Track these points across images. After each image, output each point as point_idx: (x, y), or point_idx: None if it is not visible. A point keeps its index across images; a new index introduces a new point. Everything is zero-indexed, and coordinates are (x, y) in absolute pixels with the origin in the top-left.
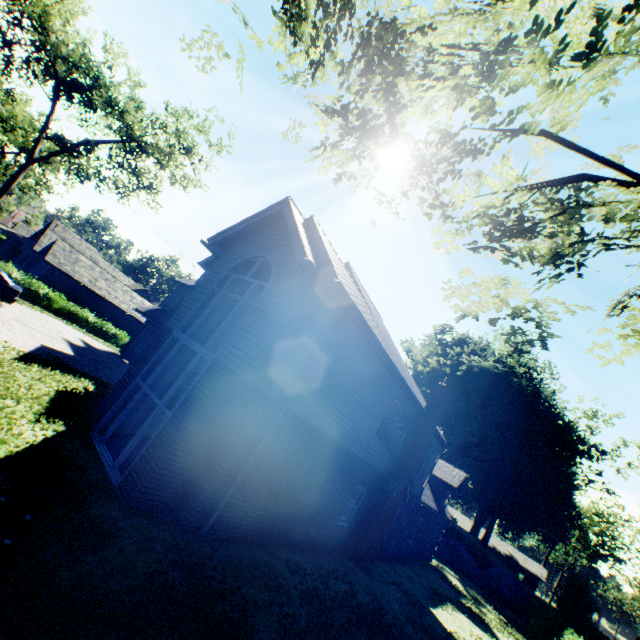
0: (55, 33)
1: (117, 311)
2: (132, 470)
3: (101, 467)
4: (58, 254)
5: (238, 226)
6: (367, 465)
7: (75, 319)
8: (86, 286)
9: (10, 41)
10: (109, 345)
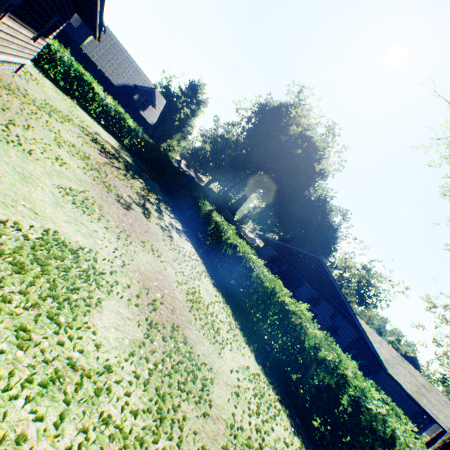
0: None
1: None
2: None
3: None
4: None
5: None
6: None
7: None
8: None
9: None
10: None
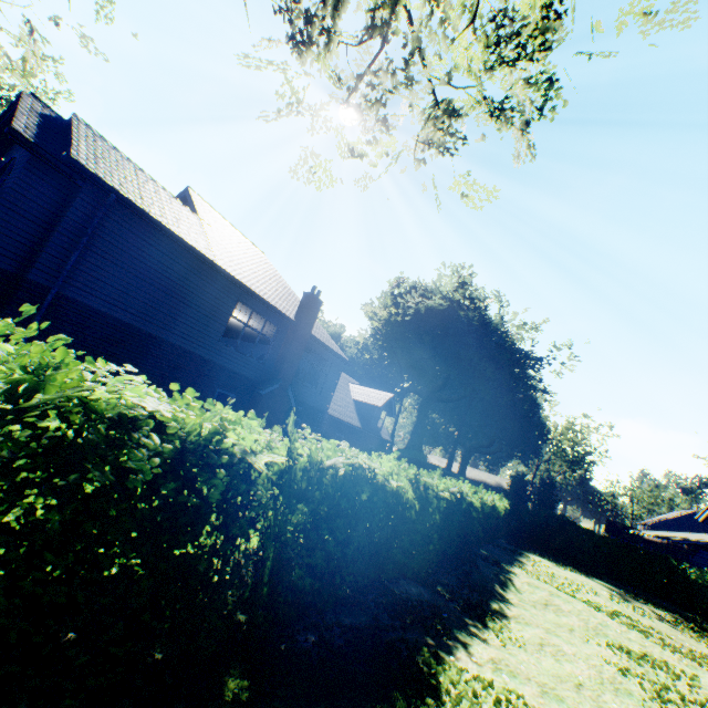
0: None
1: None
2: None
3: None
4: None
5: None
6: (225, 369)
7: None
8: None
9: None
10: None
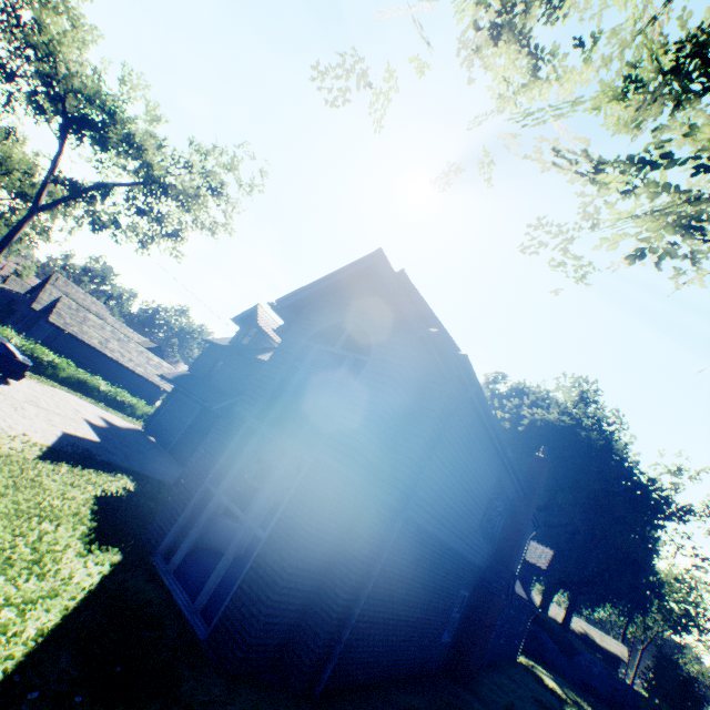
0: (67, 64)
1: (132, 376)
2: (223, 617)
3: (175, 610)
4: (63, 313)
5: (316, 285)
6: (470, 563)
7: (85, 388)
8: (96, 349)
9: (13, 74)
10: (130, 419)
